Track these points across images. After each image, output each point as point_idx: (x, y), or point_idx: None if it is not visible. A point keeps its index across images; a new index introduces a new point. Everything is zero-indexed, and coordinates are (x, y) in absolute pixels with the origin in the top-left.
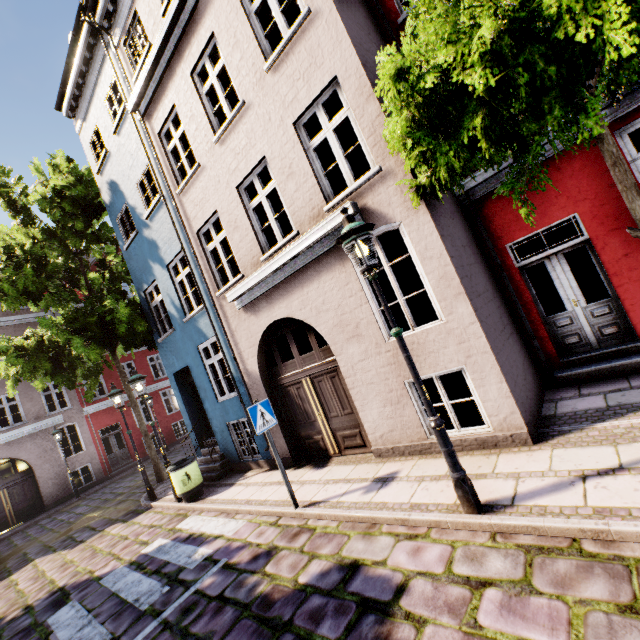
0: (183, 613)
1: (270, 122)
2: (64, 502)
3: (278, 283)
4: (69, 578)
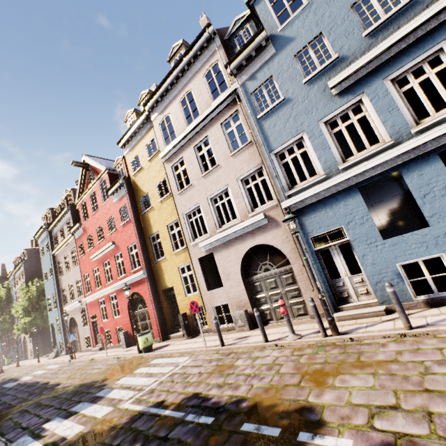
0: None
1: None
2: None
3: None
4: None
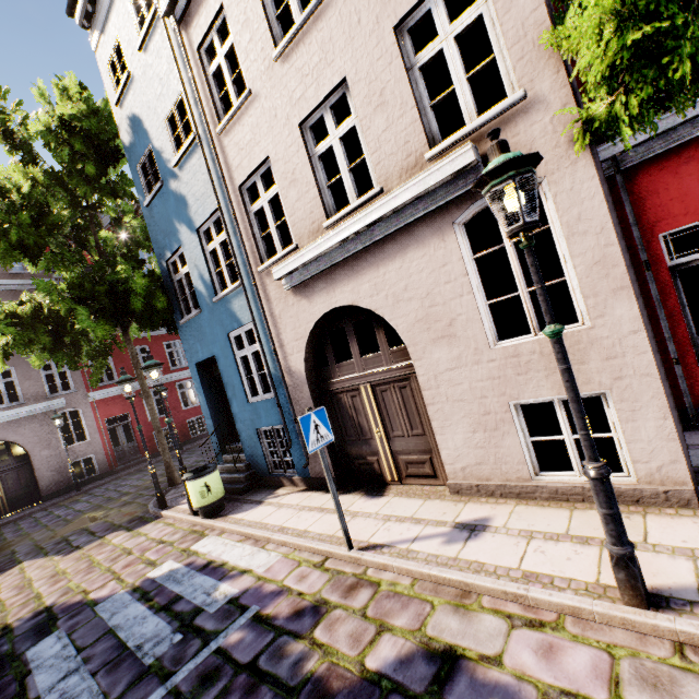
0: (201, 683)
1: (359, 26)
2: (63, 494)
3: (344, 259)
4: (59, 596)
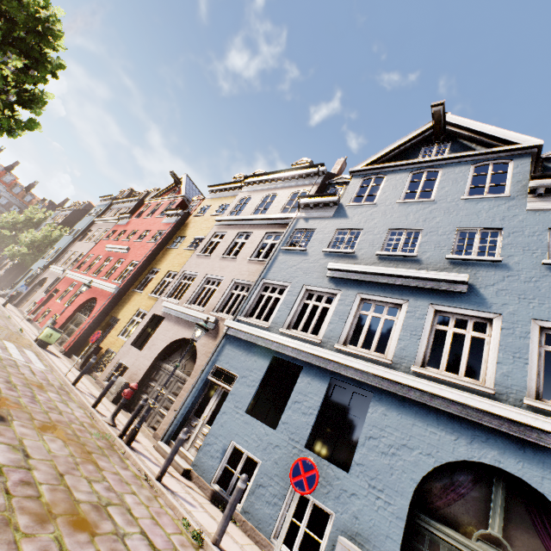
0: None
1: None
2: None
3: None
4: None
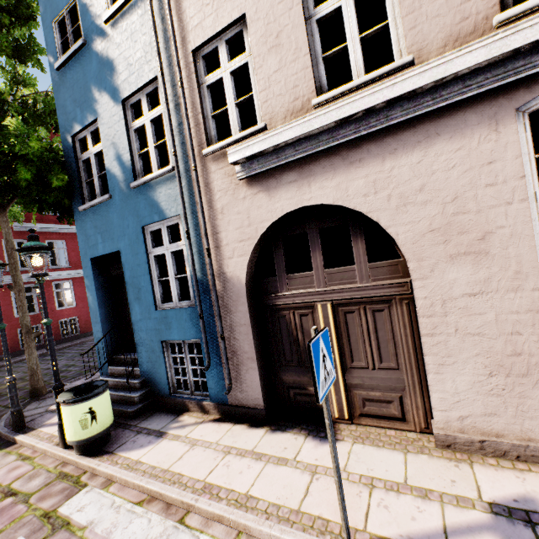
0: None
1: None
2: None
3: (333, 146)
4: None
